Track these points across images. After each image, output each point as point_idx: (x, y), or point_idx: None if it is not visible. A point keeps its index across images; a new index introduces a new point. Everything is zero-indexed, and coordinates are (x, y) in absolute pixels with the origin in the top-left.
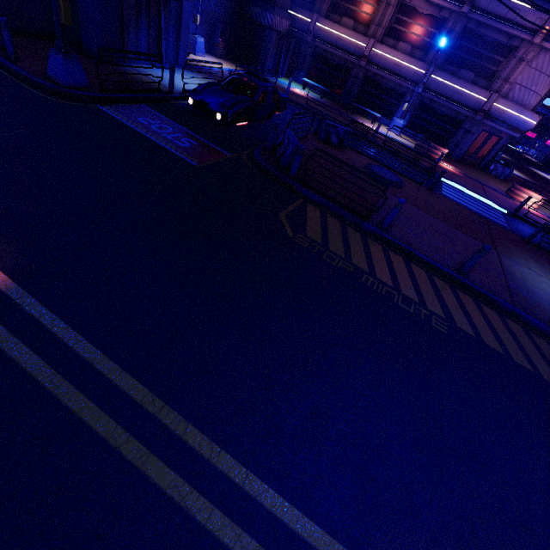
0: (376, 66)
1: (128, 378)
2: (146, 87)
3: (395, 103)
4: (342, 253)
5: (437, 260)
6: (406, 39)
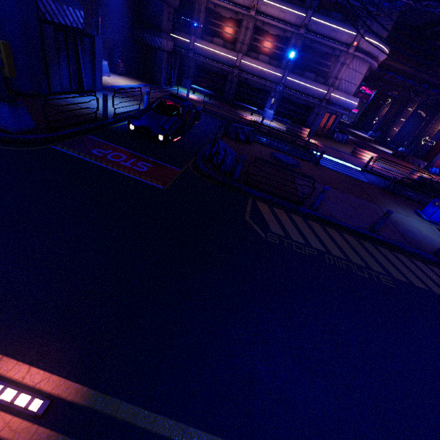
0: (246, 73)
1: None
2: (83, 117)
3: (264, 98)
4: (302, 240)
5: (356, 226)
6: (264, 52)
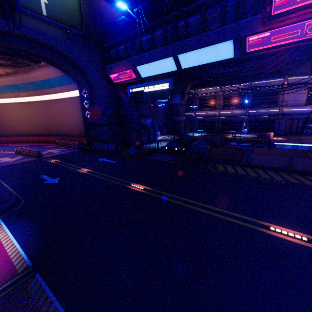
0: (224, 116)
1: (185, 199)
2: (151, 149)
3: (239, 125)
4: (234, 172)
5: (276, 166)
6: (232, 105)
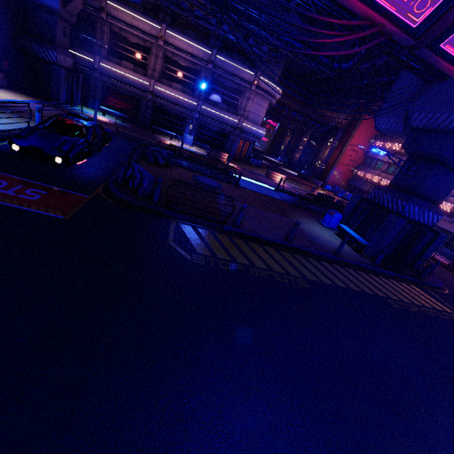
0: (161, 99)
1: None
2: None
3: (182, 124)
4: (228, 257)
5: (274, 238)
6: (177, 81)
